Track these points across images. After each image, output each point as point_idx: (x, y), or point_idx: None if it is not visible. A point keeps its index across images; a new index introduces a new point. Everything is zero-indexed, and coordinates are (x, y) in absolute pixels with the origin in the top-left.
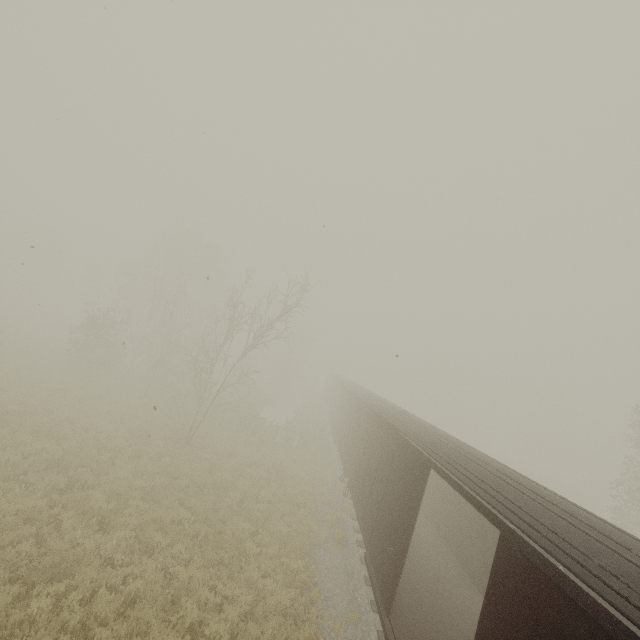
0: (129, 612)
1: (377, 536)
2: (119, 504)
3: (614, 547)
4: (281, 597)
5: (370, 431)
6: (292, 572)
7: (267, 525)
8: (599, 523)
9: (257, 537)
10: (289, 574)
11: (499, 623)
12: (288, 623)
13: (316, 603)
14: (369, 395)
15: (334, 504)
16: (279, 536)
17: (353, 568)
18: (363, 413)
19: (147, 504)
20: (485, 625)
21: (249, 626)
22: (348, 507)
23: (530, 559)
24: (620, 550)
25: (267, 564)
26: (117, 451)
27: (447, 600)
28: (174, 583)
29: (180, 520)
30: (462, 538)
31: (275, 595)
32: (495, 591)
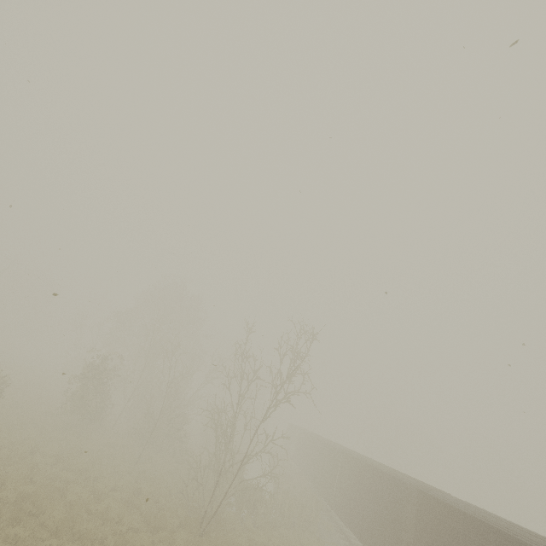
0: None
1: None
2: None
3: None
4: None
5: (435, 525)
6: None
7: None
8: None
9: None
10: None
11: None
12: None
13: None
14: (380, 464)
15: None
16: None
17: None
18: (401, 494)
19: None
20: None
21: None
22: None
23: None
24: None
25: None
26: None
27: None
28: None
29: None
30: None
31: None
32: None
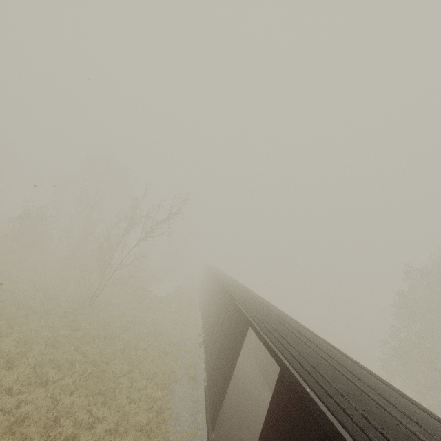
0: (16, 429)
1: (214, 374)
2: (25, 348)
3: (351, 377)
4: (140, 418)
5: (220, 301)
6: (153, 400)
7: (140, 366)
8: (348, 363)
9: (130, 374)
10: (150, 401)
11: (272, 431)
12: (143, 437)
13: (167, 422)
14: (225, 277)
15: (193, 352)
16: (148, 374)
17: (198, 397)
18: (218, 289)
19: (48, 349)
20: (264, 433)
21: (112, 439)
22: (202, 354)
23: (292, 384)
24: (354, 379)
25: (135, 394)
26: (32, 309)
27: (258, 419)
28: (57, 407)
29: (73, 361)
30: (275, 376)
31: (135, 416)
32: (273, 408)
